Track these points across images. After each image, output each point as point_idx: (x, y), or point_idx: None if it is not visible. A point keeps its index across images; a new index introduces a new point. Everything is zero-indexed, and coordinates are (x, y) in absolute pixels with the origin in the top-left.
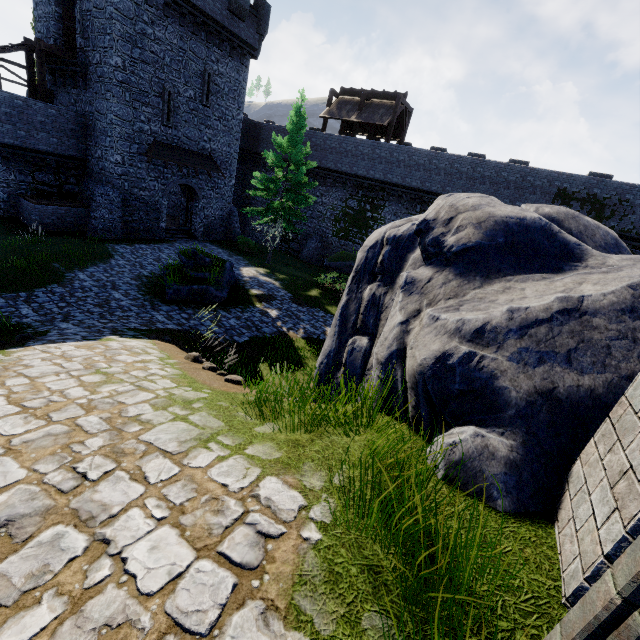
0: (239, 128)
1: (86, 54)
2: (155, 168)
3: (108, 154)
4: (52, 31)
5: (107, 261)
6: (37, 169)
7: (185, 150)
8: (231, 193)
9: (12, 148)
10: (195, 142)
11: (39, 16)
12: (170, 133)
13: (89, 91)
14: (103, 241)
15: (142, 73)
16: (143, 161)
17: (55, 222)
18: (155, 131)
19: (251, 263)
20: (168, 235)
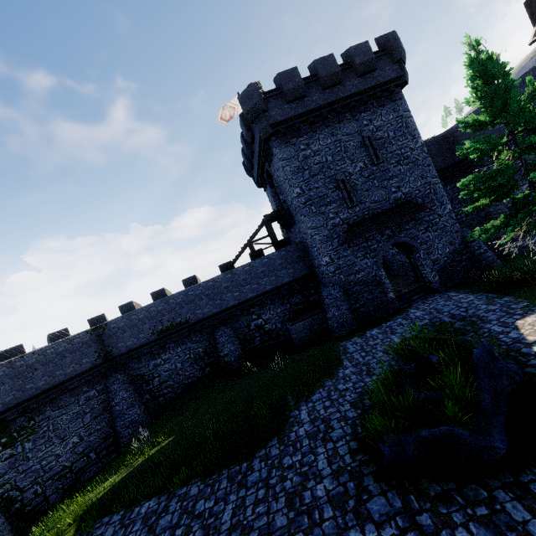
0: (424, 154)
1: (286, 202)
2: (359, 248)
3: (319, 260)
4: (274, 204)
5: (334, 373)
6: (290, 296)
7: (378, 214)
8: (452, 220)
9: (272, 291)
10: (384, 200)
11: (271, 201)
12: (358, 210)
13: (296, 224)
14: (339, 340)
15: (316, 184)
16: (346, 249)
17: (307, 333)
18: (345, 218)
19: (533, 302)
20: (401, 302)
